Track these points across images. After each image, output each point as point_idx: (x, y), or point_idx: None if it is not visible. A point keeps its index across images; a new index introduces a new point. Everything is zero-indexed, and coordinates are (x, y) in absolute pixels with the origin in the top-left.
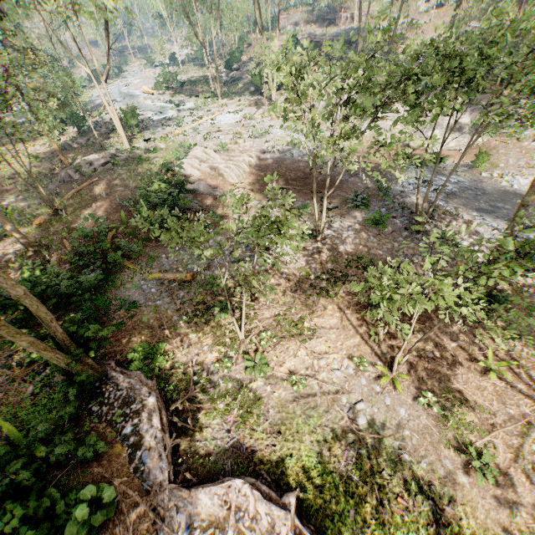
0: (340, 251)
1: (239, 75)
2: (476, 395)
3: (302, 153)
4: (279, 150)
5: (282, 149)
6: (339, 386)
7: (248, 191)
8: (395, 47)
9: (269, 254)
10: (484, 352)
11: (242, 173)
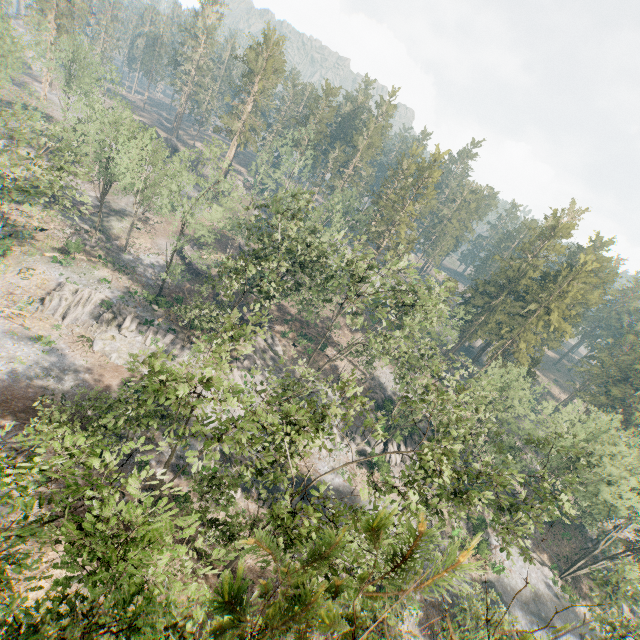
0: None
1: None
2: None
3: (31, 373)
4: (2, 369)
5: (7, 367)
6: (70, 591)
7: None
8: (131, 240)
9: (4, 507)
10: None
11: None
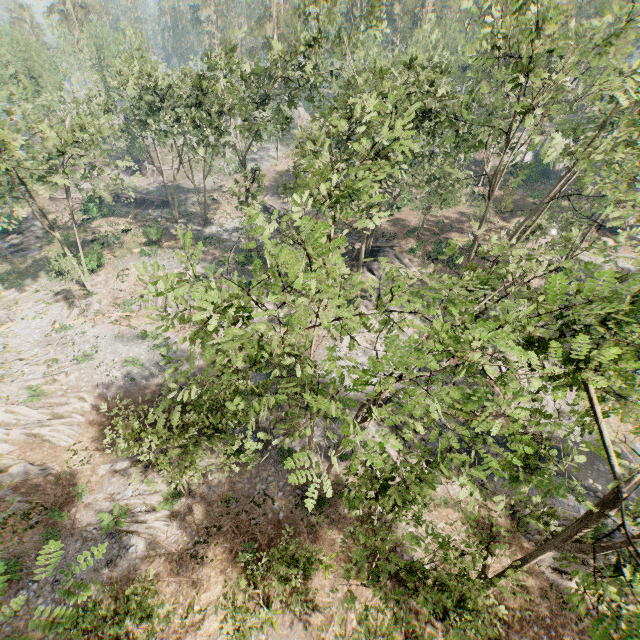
0: (210, 499)
1: (25, 245)
2: (321, 595)
3: (145, 373)
4: (117, 375)
5: (120, 372)
6: None
7: (92, 451)
8: (211, 213)
9: (140, 537)
10: (320, 556)
11: (78, 429)
